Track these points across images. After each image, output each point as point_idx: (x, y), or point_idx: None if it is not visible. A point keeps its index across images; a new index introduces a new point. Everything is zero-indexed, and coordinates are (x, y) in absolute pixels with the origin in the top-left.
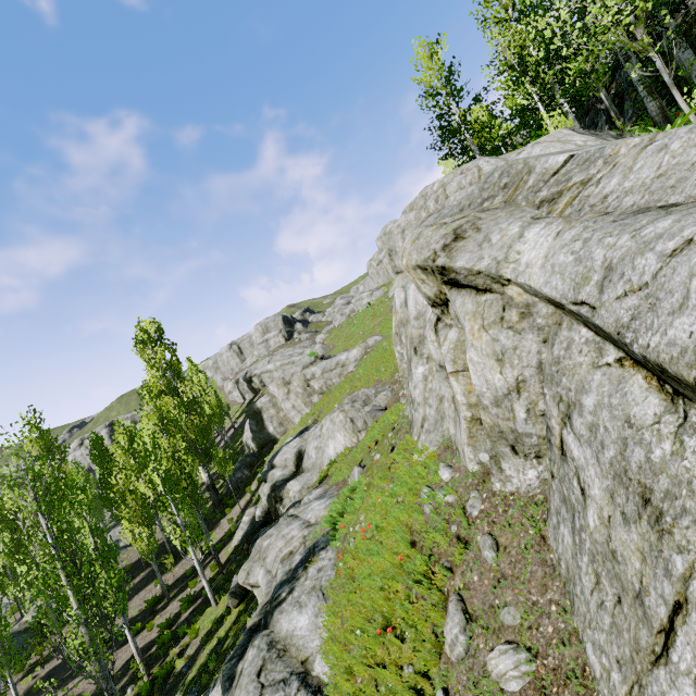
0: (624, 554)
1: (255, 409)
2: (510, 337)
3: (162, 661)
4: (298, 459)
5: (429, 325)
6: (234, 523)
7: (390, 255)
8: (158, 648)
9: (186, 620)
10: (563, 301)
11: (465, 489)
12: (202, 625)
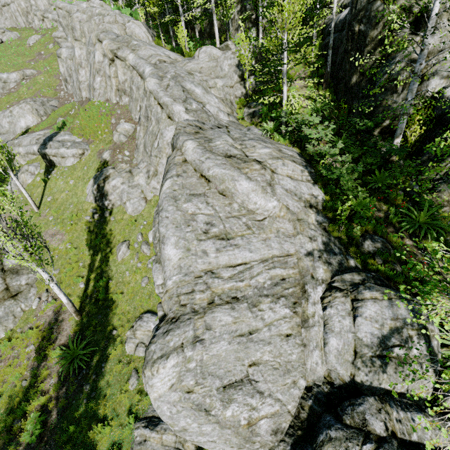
0: (137, 96)
1: None
2: (126, 71)
3: None
4: None
5: (107, 65)
6: None
7: (72, 29)
8: None
9: None
10: (134, 66)
11: (113, 105)
12: None
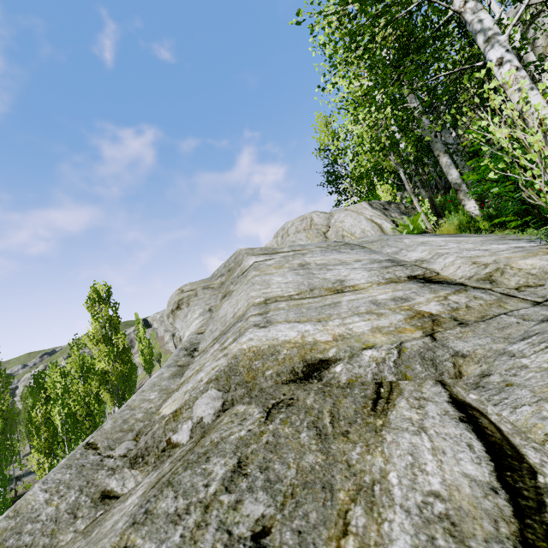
0: None
1: None
2: None
3: None
4: None
5: None
6: None
7: None
8: None
9: None
10: None
11: None
12: None
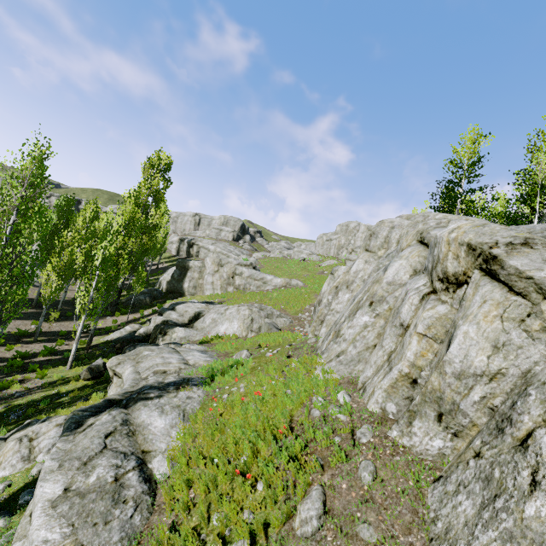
0: None
1: (186, 264)
2: (522, 337)
3: (3, 377)
4: (195, 317)
5: (415, 292)
6: (116, 325)
7: (371, 235)
8: (5, 366)
9: (39, 362)
10: None
11: (359, 419)
12: (50, 374)
